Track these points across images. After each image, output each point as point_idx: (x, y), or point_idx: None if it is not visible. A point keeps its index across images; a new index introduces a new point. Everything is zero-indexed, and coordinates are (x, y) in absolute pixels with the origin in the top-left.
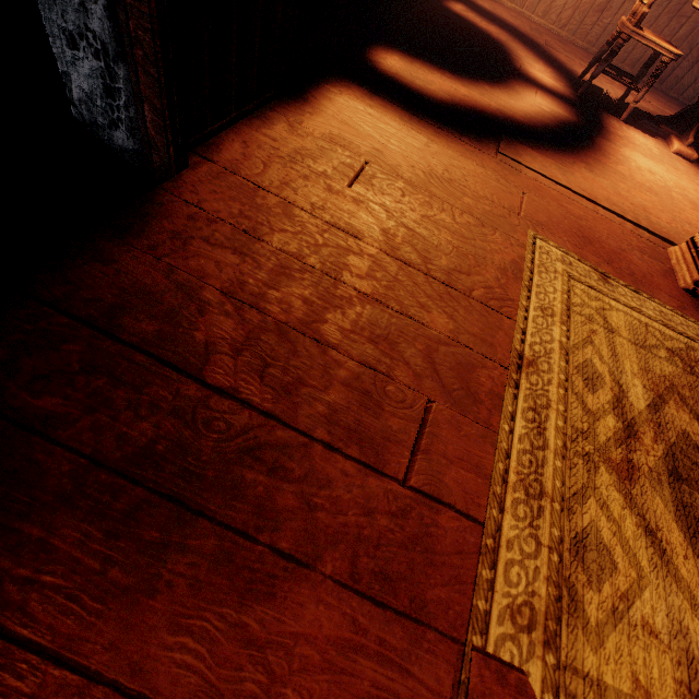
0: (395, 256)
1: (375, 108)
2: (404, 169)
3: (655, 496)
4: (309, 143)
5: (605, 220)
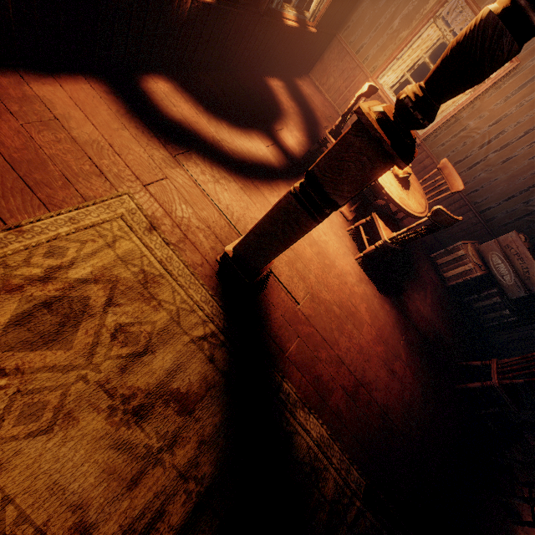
0: (1, 159)
1: (103, 100)
2: (77, 132)
3: (16, 303)
4: (18, 94)
5: (210, 212)
